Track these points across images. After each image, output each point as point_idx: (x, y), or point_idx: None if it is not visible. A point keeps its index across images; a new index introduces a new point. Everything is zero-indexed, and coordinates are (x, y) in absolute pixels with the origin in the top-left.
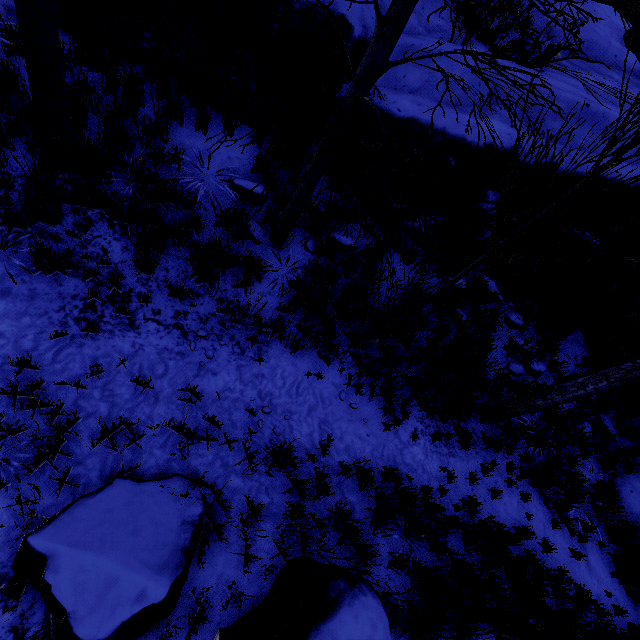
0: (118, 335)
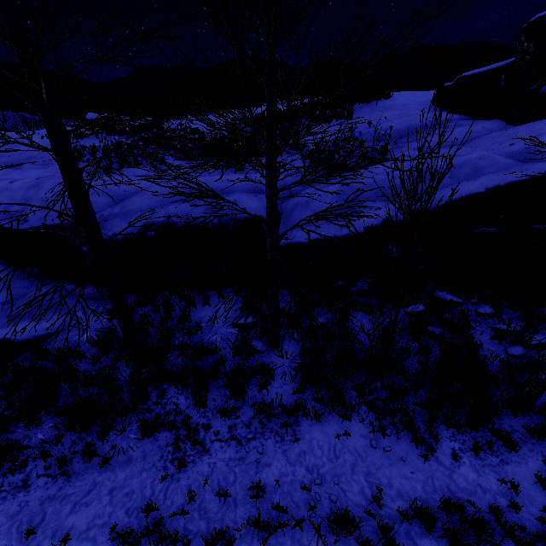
0: (198, 462)
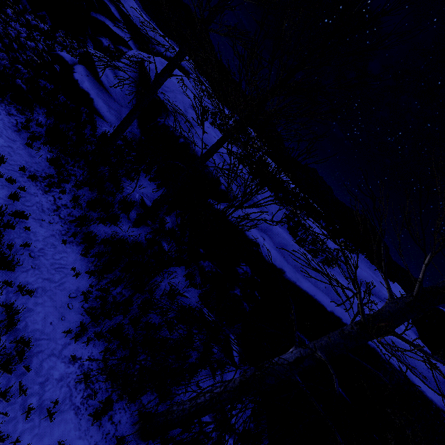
0: (37, 188)
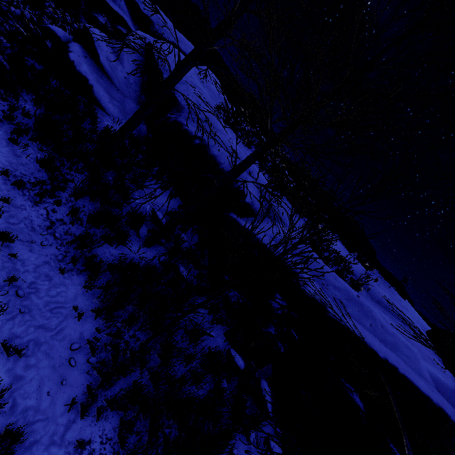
0: (25, 198)
